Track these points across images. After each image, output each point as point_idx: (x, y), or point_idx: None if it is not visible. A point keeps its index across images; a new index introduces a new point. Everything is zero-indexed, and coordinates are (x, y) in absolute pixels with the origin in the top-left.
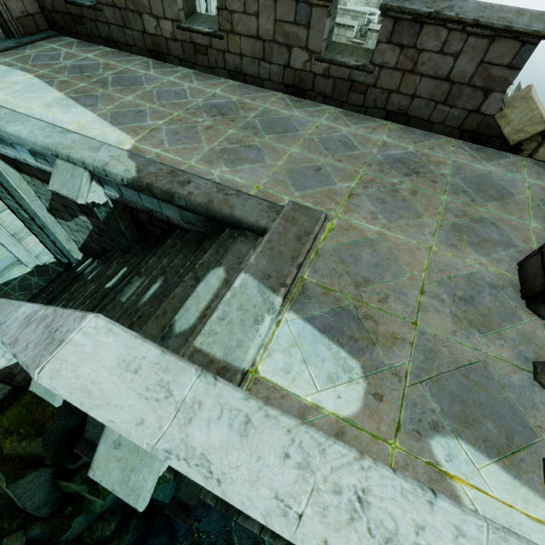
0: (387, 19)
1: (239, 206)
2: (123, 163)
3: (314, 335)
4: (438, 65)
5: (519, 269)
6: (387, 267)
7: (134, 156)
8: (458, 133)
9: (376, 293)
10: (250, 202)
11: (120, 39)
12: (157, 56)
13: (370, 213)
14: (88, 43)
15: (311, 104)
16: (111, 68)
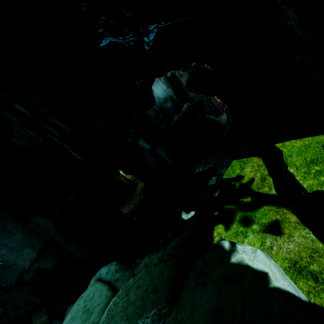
0: None
1: None
2: None
3: None
4: None
5: None
6: None
7: None
8: None
9: None
10: None
11: None
12: None
13: None
14: None
15: None
16: None
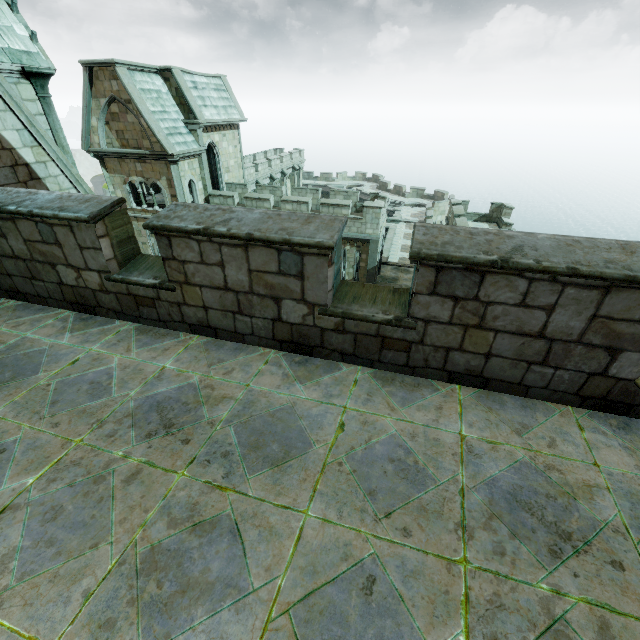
0: (424, 267)
1: None
2: None
3: None
4: (522, 320)
5: None
6: None
7: None
8: (576, 399)
9: None
10: None
11: (28, 291)
12: (82, 308)
13: None
14: None
15: (323, 366)
16: None
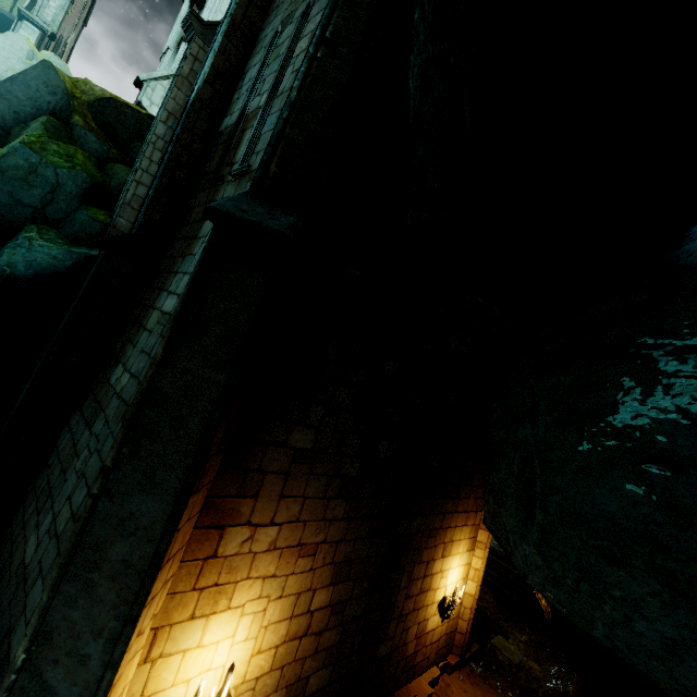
0: None
1: None
2: None
3: None
4: None
5: None
6: None
7: None
8: None
9: None
10: None
11: None
12: None
13: None
14: None
15: None
16: None
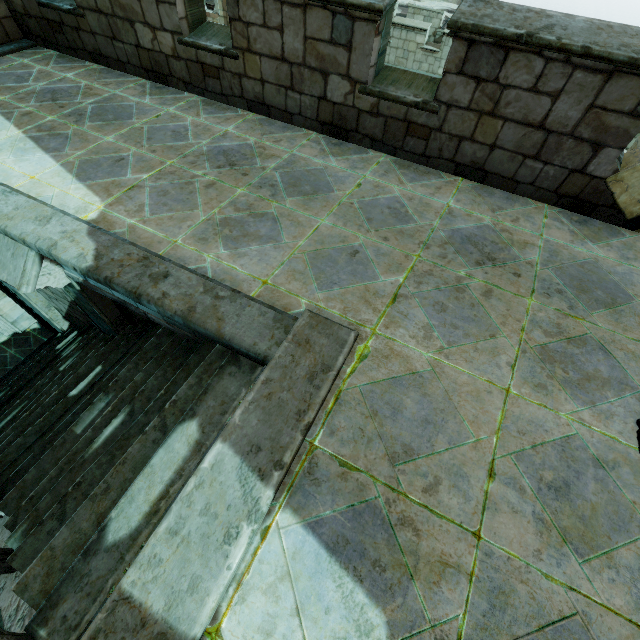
0: (459, 41)
1: (232, 318)
2: (77, 244)
3: (318, 558)
4: (529, 108)
5: (639, 432)
6: (441, 426)
7: (95, 232)
8: (554, 197)
9: (421, 474)
10: (249, 310)
11: (110, 54)
12: (156, 77)
13: (423, 328)
14: (71, 57)
15: (354, 149)
16: (93, 94)
